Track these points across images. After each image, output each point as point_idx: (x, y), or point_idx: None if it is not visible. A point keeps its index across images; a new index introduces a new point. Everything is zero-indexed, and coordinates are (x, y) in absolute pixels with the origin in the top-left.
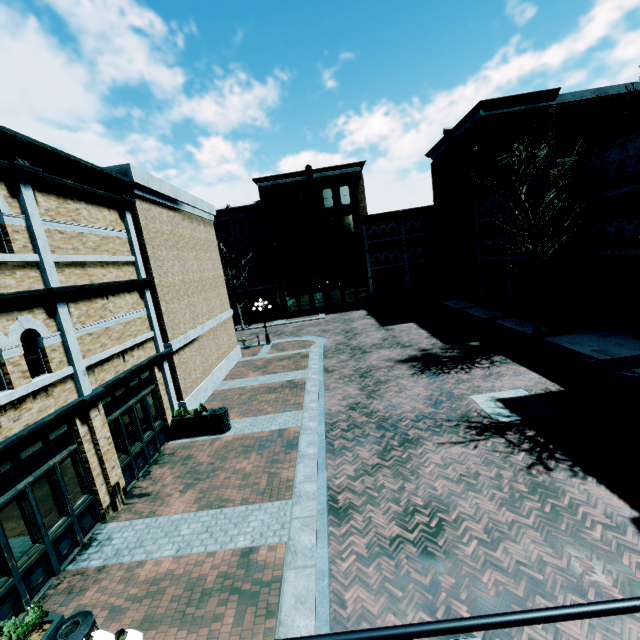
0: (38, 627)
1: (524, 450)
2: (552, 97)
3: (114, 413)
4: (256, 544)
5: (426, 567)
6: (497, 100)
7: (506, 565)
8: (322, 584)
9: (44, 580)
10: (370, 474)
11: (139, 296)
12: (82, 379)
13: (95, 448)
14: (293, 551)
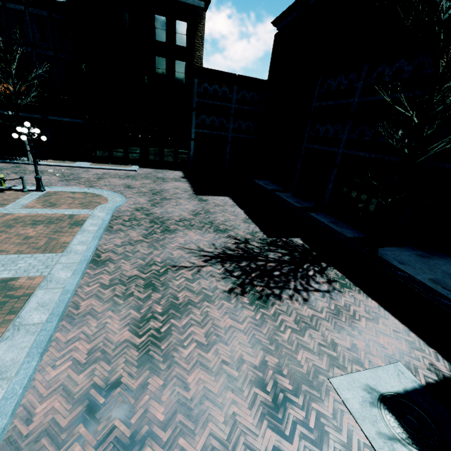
0: None
1: None
2: None
3: None
4: None
5: None
6: None
7: None
8: None
9: None
10: None
11: None
12: None
13: None
14: None
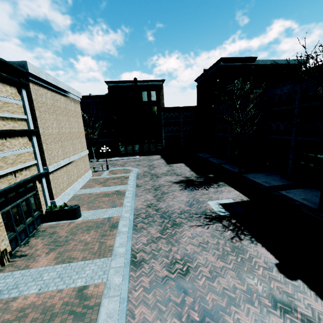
0: None
1: (230, 229)
2: (253, 61)
3: (6, 207)
4: (88, 284)
5: (179, 293)
6: (229, 58)
7: (218, 290)
8: (123, 306)
9: None
10: (155, 242)
11: (28, 139)
12: None
13: None
14: (108, 287)
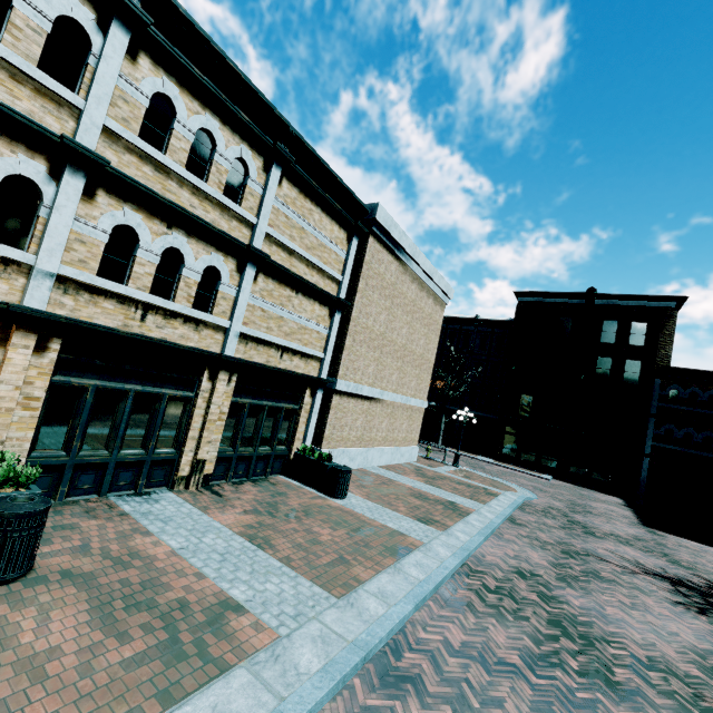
0: (22, 488)
1: None
2: None
3: (245, 399)
4: (248, 606)
5: None
6: None
7: None
8: None
9: (89, 490)
10: (487, 667)
11: (328, 314)
12: (231, 338)
13: (206, 410)
14: (276, 653)
